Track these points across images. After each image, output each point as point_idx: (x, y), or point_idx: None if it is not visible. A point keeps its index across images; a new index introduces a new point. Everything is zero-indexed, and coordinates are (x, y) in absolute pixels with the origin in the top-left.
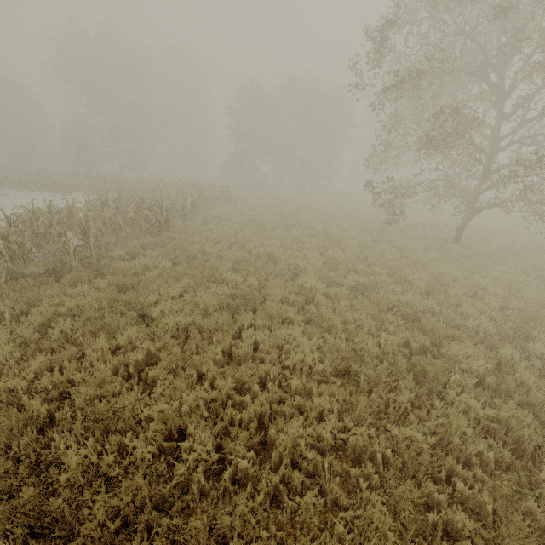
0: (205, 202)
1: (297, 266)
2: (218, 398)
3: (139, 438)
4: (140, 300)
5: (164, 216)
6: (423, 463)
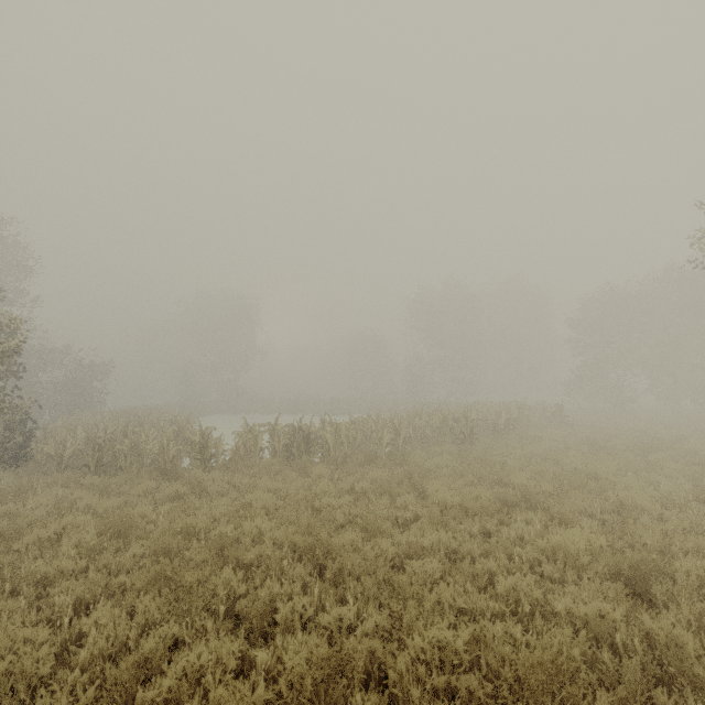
0: (527, 421)
1: (629, 488)
2: (459, 552)
3: (387, 536)
4: (422, 482)
5: (469, 428)
6: (701, 685)
